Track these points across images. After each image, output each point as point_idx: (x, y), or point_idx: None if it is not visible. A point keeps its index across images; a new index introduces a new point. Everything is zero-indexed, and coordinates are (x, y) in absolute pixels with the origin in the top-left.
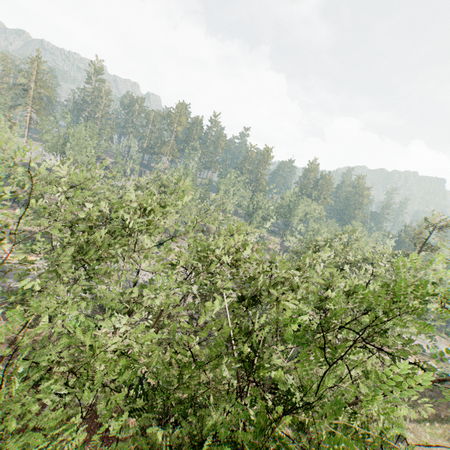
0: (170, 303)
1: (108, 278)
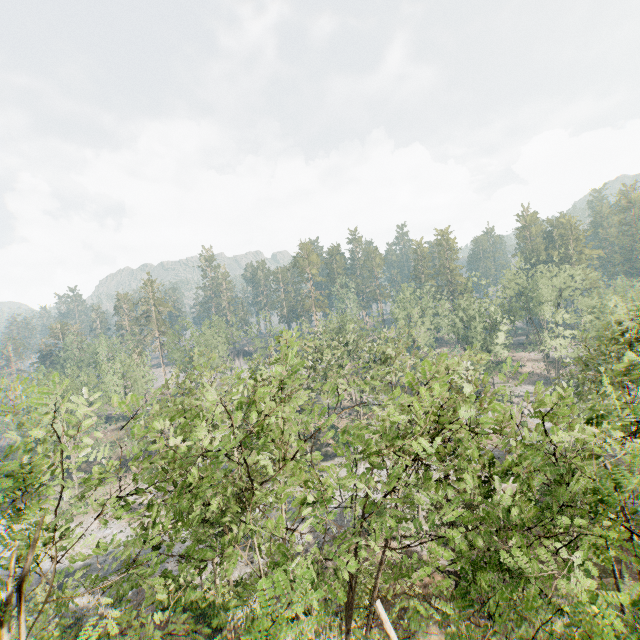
0: (394, 536)
1: (232, 553)
